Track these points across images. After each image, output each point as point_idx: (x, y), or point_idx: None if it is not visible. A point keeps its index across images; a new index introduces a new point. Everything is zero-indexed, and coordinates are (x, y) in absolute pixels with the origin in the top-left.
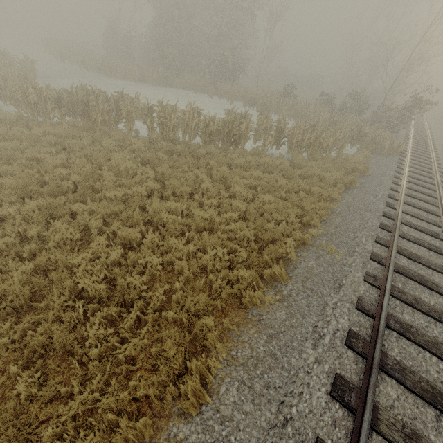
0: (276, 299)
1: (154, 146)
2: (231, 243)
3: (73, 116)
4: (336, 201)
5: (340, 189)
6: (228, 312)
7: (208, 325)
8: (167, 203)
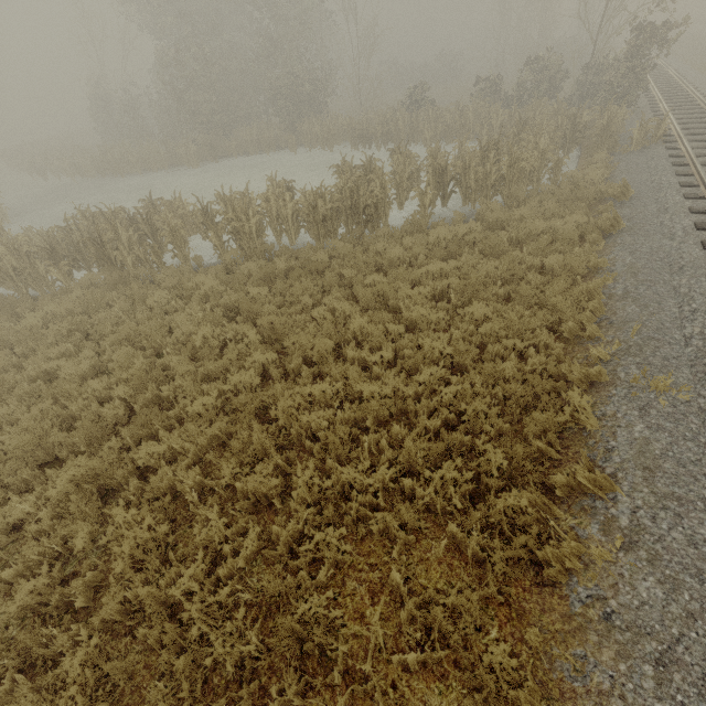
0: (613, 545)
1: (236, 277)
2: (458, 436)
3: (85, 268)
4: (602, 271)
5: (594, 243)
6: (522, 603)
7: (504, 665)
8: (303, 388)
